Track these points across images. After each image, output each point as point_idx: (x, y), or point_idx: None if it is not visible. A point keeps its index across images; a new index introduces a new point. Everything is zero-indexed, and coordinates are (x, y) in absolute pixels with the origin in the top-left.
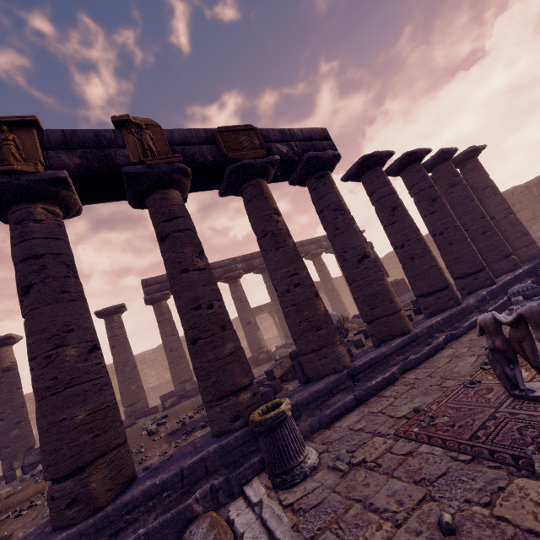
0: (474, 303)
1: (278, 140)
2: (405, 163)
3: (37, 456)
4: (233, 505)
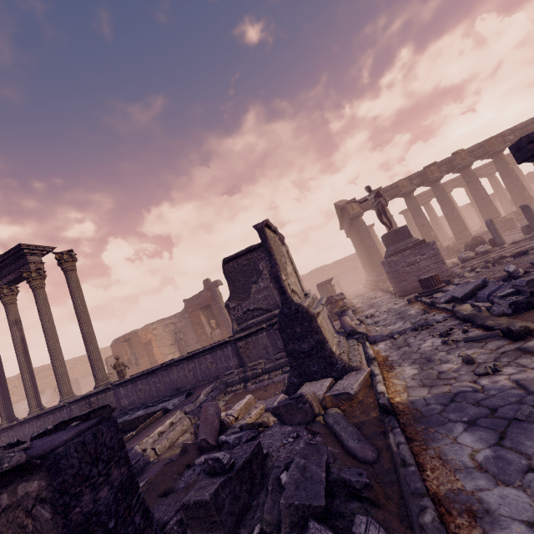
0: None
1: (508, 135)
2: None
3: None
4: None
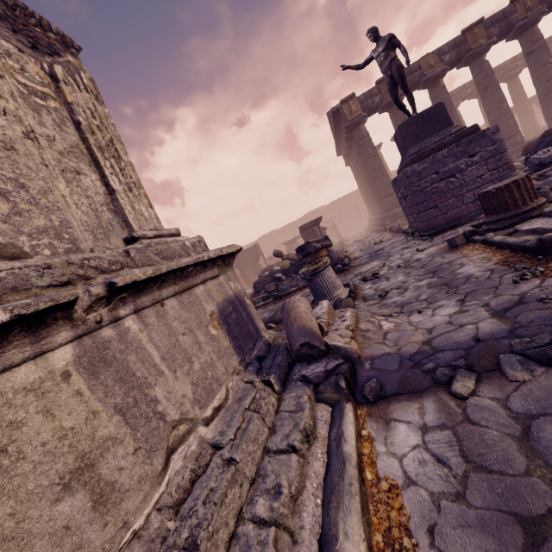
0: None
1: None
2: None
3: None
4: None
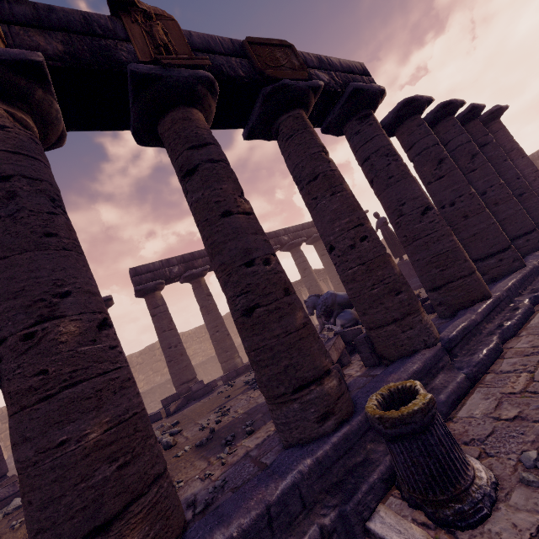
0: (538, 264)
1: (316, 66)
2: (439, 116)
3: (11, 488)
4: None
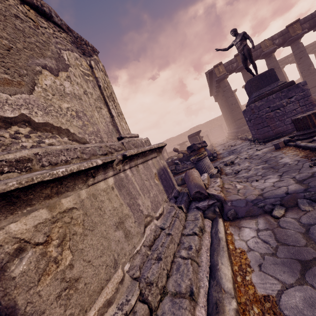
0: None
1: None
2: None
3: None
4: None
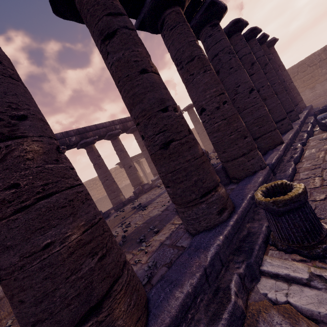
0: (298, 127)
1: None
2: (248, 37)
3: None
4: (263, 288)
